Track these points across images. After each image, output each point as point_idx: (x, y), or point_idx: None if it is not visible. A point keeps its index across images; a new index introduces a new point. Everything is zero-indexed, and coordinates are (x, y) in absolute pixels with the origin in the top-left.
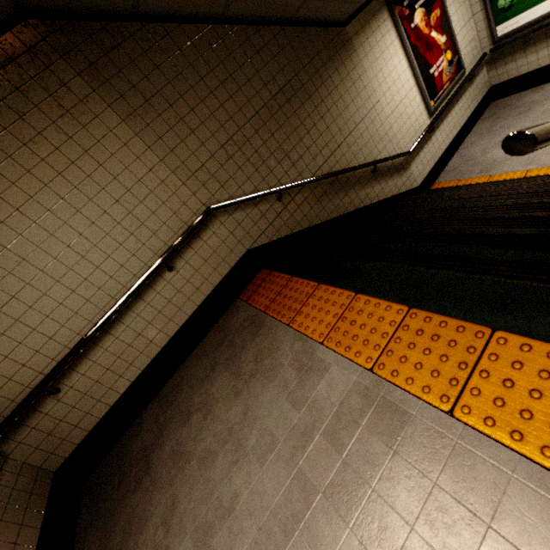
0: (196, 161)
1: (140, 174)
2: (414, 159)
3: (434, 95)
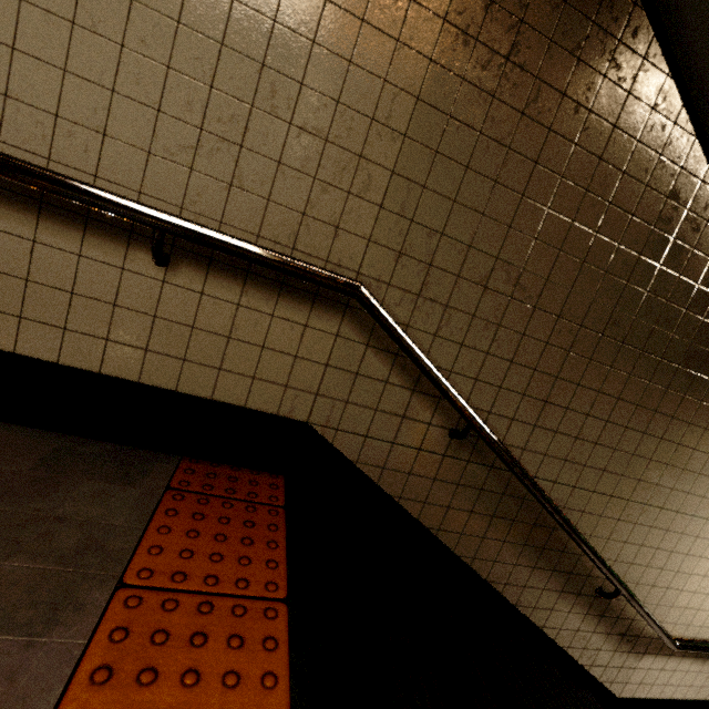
0: (440, 216)
1: (351, 100)
2: (659, 655)
3: None
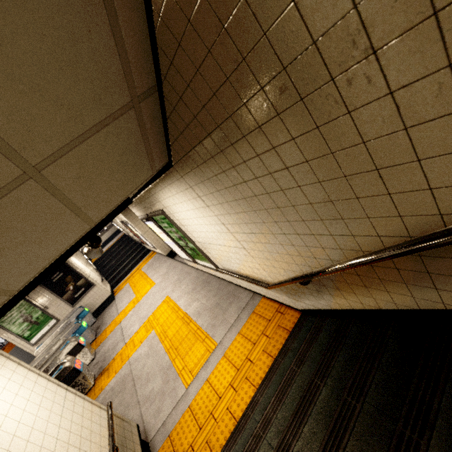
0: None
1: None
2: None
3: None
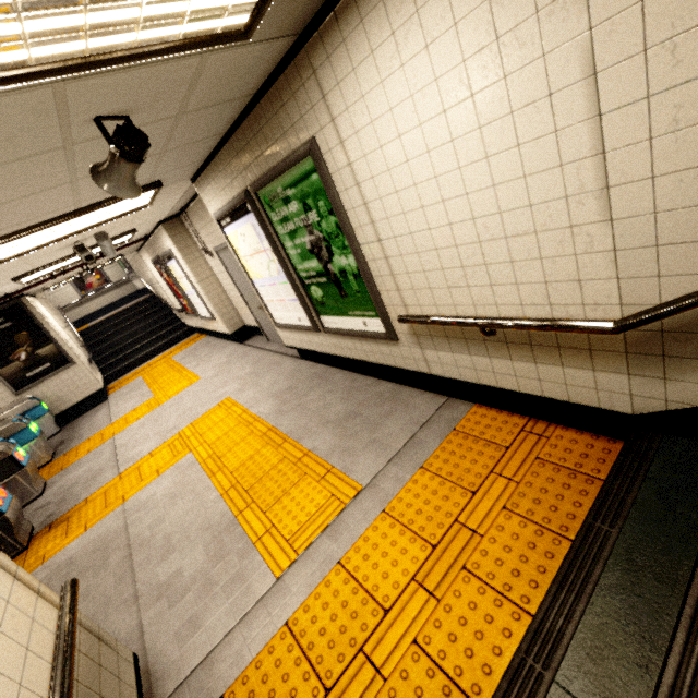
0: None
1: None
2: (69, 312)
3: (85, 290)
